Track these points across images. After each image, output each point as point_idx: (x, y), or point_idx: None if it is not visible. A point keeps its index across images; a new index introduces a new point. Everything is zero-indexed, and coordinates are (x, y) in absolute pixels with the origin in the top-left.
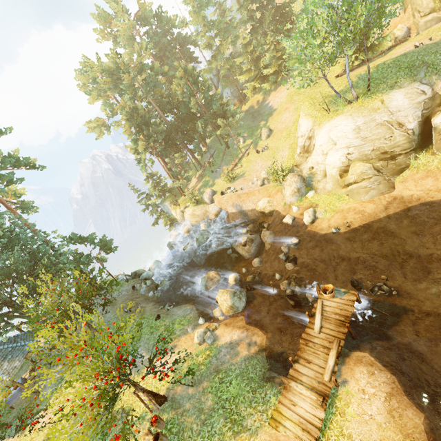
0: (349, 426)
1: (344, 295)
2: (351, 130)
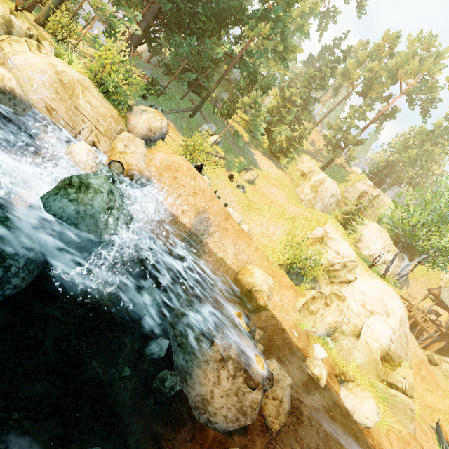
0: None
1: None
2: (399, 316)
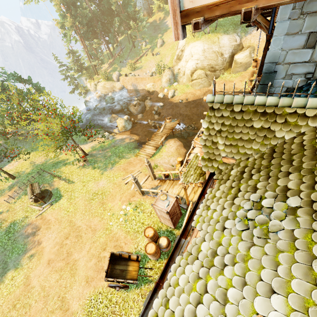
0: (163, 153)
1: (174, 121)
2: (201, 50)
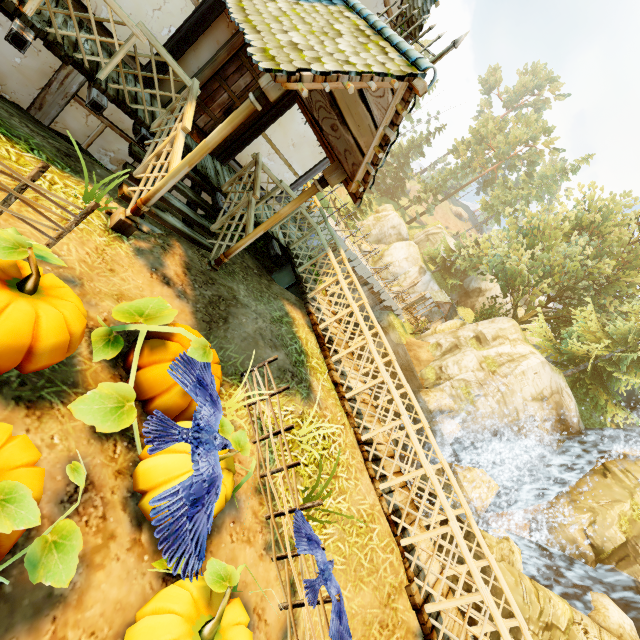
0: None
1: None
2: None
